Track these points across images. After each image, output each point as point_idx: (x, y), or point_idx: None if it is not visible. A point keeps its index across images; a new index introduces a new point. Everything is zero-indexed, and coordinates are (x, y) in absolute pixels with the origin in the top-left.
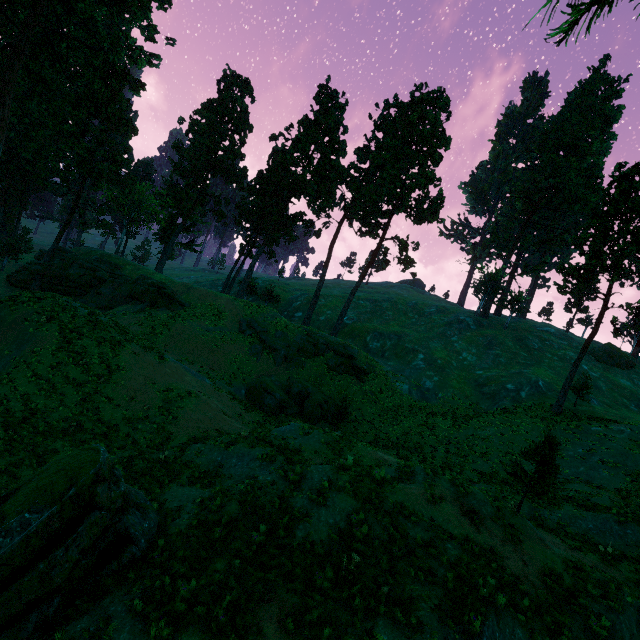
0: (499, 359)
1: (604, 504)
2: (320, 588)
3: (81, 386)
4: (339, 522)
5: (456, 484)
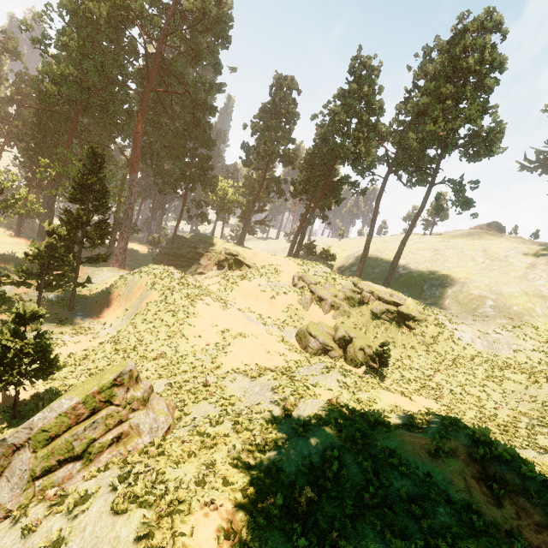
0: None
1: None
2: (268, 512)
3: (169, 326)
4: (313, 455)
5: (480, 442)
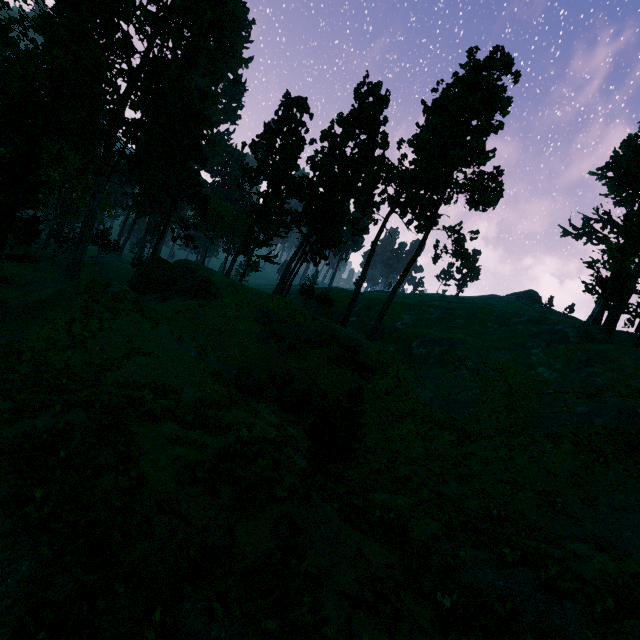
0: (594, 378)
1: (583, 571)
2: None
3: (74, 337)
4: (45, 427)
5: (243, 442)
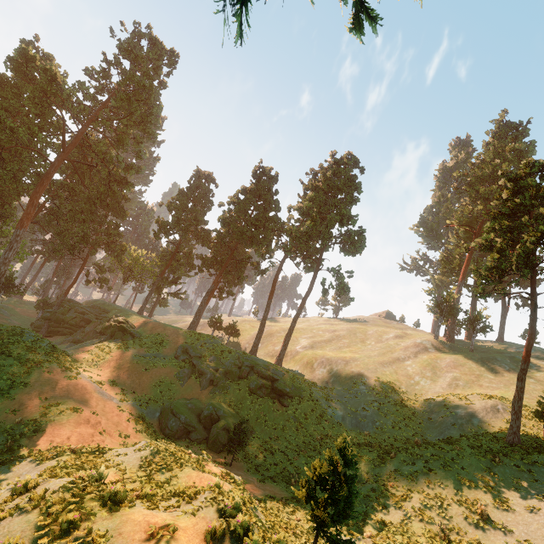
0: (456, 382)
1: None
2: None
3: None
4: None
5: (225, 516)
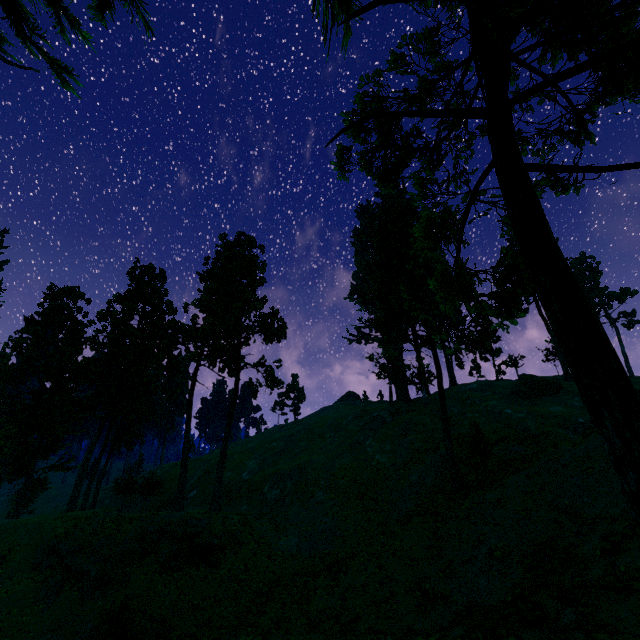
0: (413, 445)
1: None
2: None
3: None
4: None
5: None
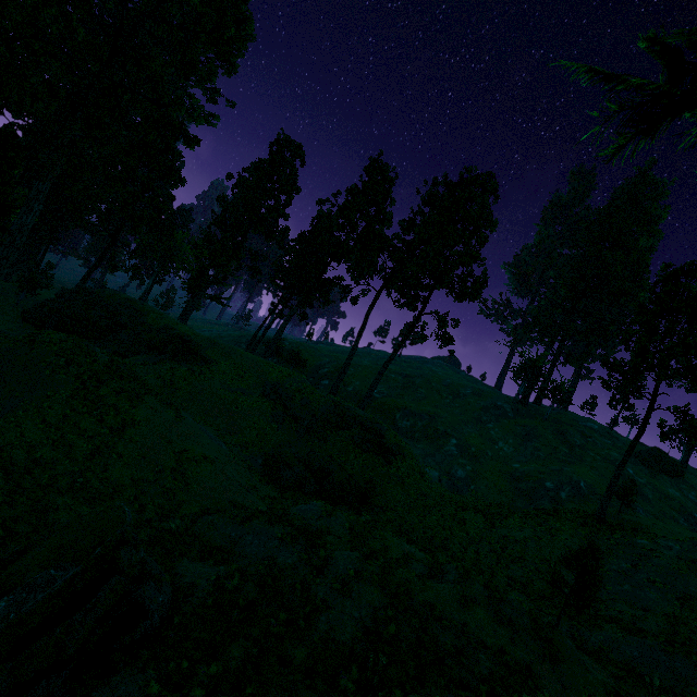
0: (538, 453)
1: (651, 630)
2: (343, 689)
3: (92, 438)
4: (365, 617)
5: (490, 588)
